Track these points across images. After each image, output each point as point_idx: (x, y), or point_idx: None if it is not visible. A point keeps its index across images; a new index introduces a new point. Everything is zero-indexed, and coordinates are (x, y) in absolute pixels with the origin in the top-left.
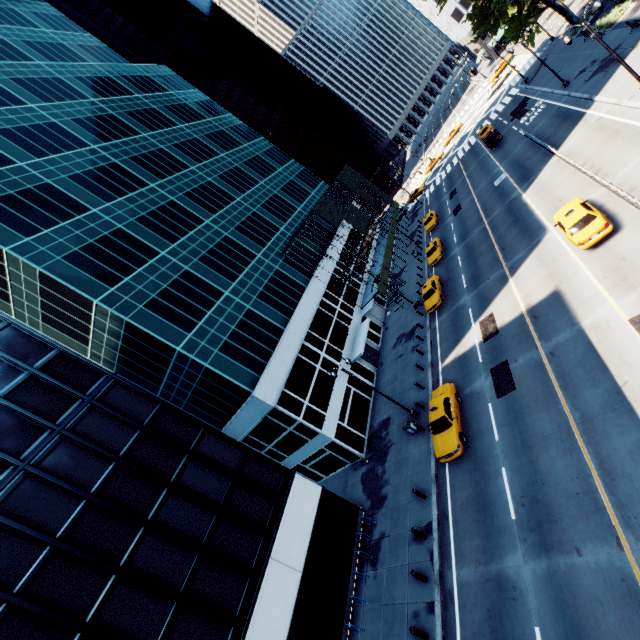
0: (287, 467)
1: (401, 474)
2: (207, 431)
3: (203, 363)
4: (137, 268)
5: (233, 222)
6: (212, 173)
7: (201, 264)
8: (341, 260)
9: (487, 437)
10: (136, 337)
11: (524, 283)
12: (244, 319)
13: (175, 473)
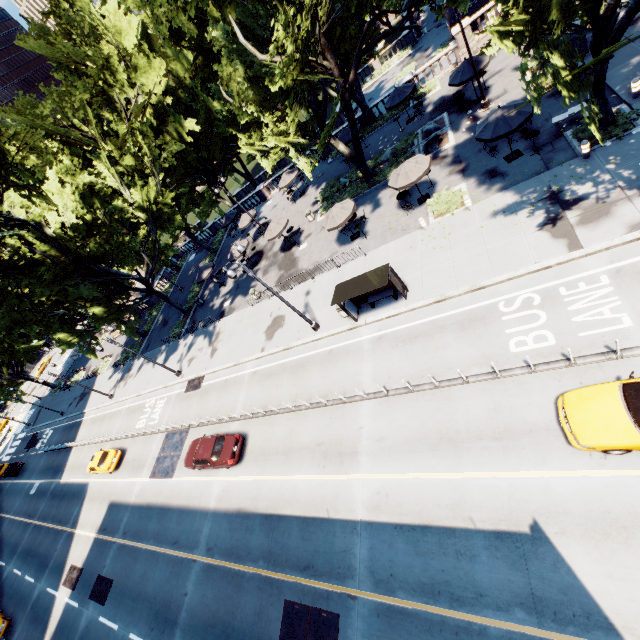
0: None
1: None
2: None
3: None
4: None
5: None
6: None
7: None
8: None
9: (110, 639)
10: None
11: (88, 521)
12: None
13: None
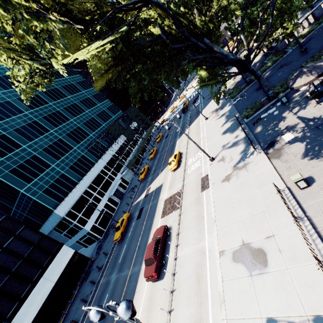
0: (73, 241)
1: (106, 246)
2: (26, 227)
3: (33, 197)
4: (9, 153)
5: (65, 131)
6: (61, 106)
7: (43, 152)
8: (118, 150)
9: (128, 234)
10: (3, 184)
11: (160, 178)
12: (59, 178)
13: (6, 244)
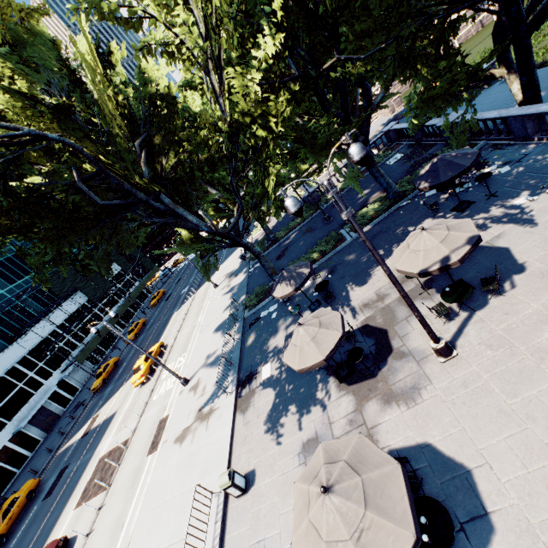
0: None
1: None
2: None
3: None
4: None
5: None
6: None
7: None
8: (67, 321)
9: (12, 540)
10: None
11: (120, 395)
12: None
13: None
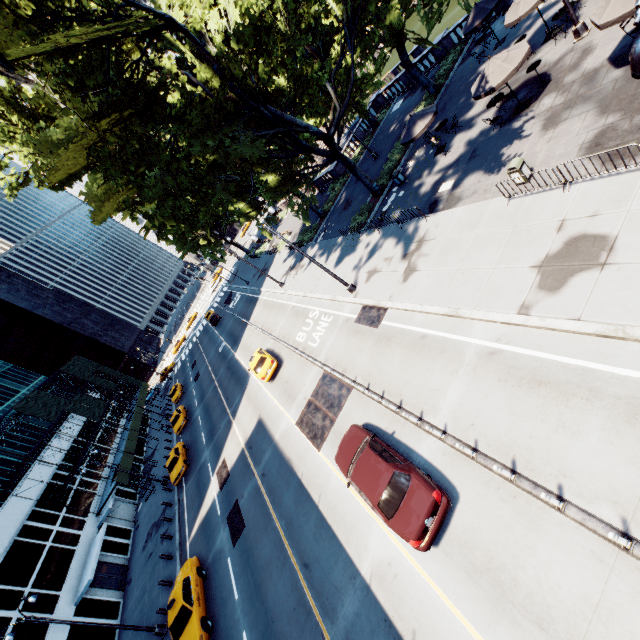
0: None
1: None
2: None
3: None
4: None
5: None
6: None
7: None
8: (67, 460)
9: (229, 602)
10: None
11: (242, 421)
12: None
13: None
